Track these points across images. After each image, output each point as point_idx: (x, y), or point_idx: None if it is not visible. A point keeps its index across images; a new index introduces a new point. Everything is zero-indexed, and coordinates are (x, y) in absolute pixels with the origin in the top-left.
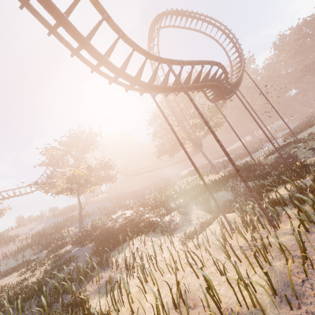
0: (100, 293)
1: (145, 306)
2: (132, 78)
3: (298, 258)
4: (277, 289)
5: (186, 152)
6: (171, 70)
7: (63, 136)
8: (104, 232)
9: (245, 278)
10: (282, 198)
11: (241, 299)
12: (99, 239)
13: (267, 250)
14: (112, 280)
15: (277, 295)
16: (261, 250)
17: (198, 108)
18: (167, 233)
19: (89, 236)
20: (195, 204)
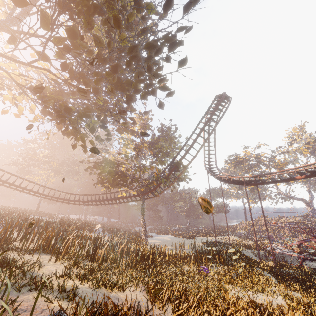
0: None
1: None
2: None
3: None
4: None
5: None
6: None
7: None
8: None
9: None
10: None
11: None
12: None
13: None
14: None
15: None
16: None
17: None
18: None
19: None
20: None
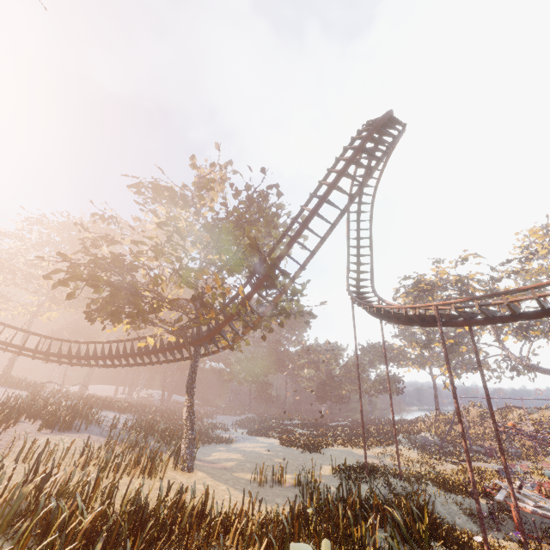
0: None
1: None
2: None
3: None
4: None
5: None
6: None
7: None
8: None
9: None
10: None
11: None
12: None
13: None
14: None
15: None
16: None
17: None
18: None
19: None
20: None
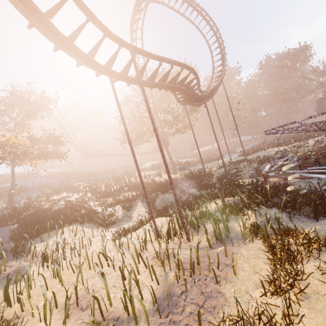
0: (1, 284)
1: (39, 305)
2: (82, 54)
3: (189, 272)
4: (160, 298)
5: (132, 152)
6: (133, 59)
7: (2, 90)
8: (36, 213)
9: (142, 285)
10: (208, 212)
11: (128, 305)
12: (27, 221)
13: (169, 261)
14: (22, 271)
15: (157, 304)
16: (166, 260)
17: (151, 112)
18: (101, 227)
19: (17, 215)
20: (141, 200)
